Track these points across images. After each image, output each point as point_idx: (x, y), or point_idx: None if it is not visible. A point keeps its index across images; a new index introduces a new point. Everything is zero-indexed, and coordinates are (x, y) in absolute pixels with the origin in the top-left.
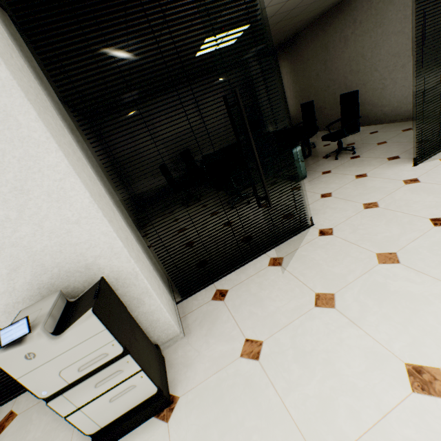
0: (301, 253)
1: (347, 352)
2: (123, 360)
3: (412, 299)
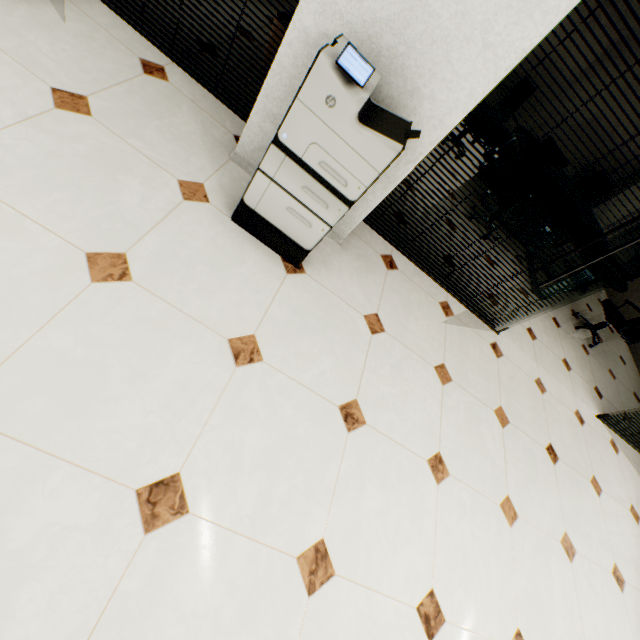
0: (466, 333)
1: (421, 408)
2: (341, 205)
3: (482, 445)
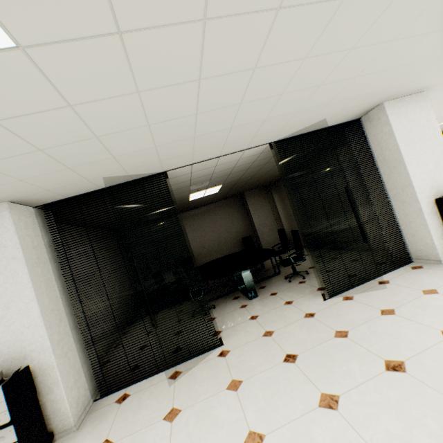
0: (194, 370)
1: None
2: (8, 428)
3: (216, 423)
